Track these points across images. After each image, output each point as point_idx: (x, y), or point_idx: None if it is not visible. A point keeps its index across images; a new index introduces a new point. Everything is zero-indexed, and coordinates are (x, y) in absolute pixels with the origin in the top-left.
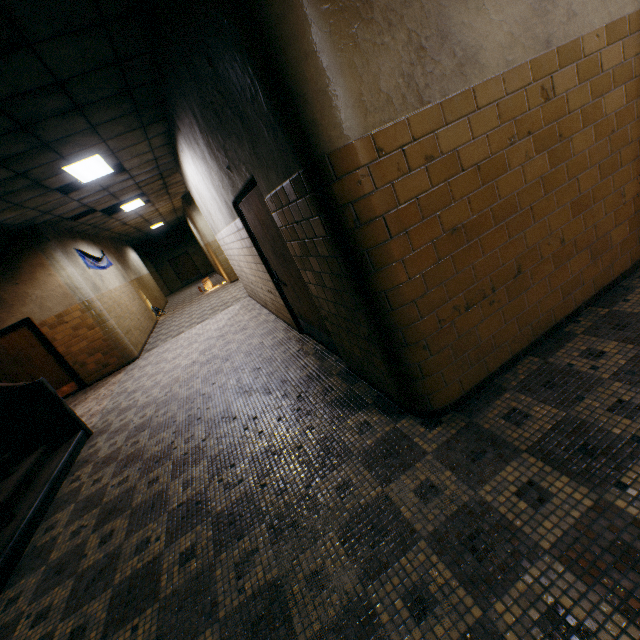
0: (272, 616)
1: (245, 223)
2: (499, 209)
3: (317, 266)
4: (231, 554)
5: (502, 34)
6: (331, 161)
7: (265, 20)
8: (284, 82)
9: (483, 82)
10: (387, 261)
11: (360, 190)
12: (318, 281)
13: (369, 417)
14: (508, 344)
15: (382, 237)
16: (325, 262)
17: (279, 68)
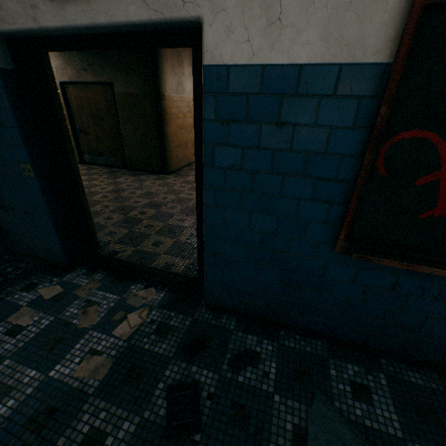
0: (151, 194)
1: (65, 95)
2: (185, 126)
3: (138, 123)
4: (125, 193)
5: (189, 89)
6: (163, 96)
7: (158, 60)
8: (158, 74)
9: (186, 96)
10: (168, 125)
11: (167, 105)
12: (134, 129)
13: (149, 176)
14: (183, 162)
15: (169, 119)
16: (145, 121)
17: (158, 70)
